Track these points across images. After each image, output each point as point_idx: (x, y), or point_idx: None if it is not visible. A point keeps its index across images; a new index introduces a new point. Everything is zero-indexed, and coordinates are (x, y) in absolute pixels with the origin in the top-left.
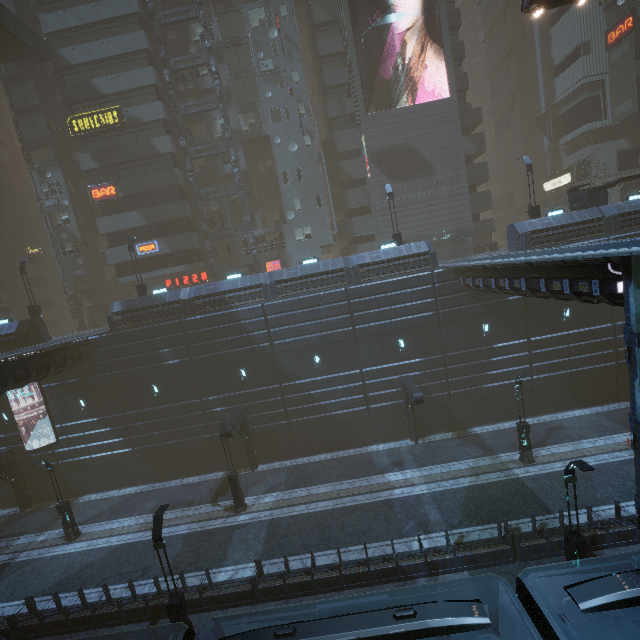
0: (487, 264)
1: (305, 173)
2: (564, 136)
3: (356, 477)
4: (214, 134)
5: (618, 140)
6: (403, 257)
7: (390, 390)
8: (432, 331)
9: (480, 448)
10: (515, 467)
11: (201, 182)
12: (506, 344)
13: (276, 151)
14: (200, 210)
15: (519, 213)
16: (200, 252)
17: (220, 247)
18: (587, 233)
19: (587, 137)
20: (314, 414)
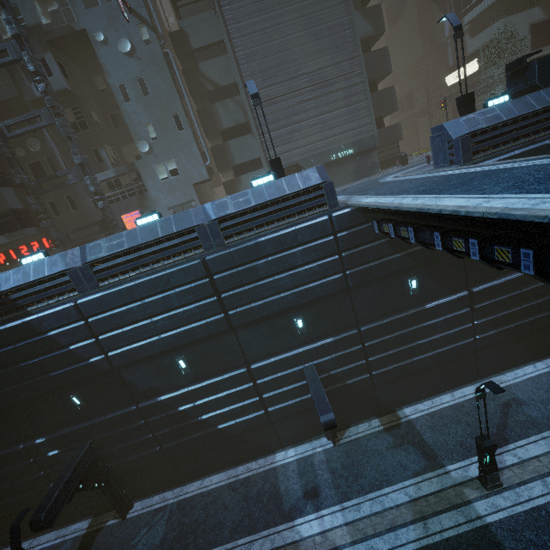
0: (432, 212)
1: (151, 84)
2: (469, 12)
3: (255, 530)
4: (1, 34)
5: (532, 9)
6: (284, 197)
7: (292, 385)
8: (340, 300)
9: (419, 453)
10: (476, 497)
11: (4, 112)
12: (441, 302)
13: (102, 54)
14: (5, 154)
15: (419, 116)
16: (30, 212)
17: (59, 201)
18: (548, 127)
19: (494, 11)
20: (194, 432)
